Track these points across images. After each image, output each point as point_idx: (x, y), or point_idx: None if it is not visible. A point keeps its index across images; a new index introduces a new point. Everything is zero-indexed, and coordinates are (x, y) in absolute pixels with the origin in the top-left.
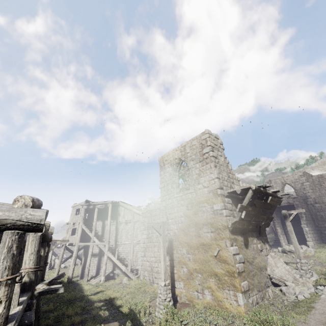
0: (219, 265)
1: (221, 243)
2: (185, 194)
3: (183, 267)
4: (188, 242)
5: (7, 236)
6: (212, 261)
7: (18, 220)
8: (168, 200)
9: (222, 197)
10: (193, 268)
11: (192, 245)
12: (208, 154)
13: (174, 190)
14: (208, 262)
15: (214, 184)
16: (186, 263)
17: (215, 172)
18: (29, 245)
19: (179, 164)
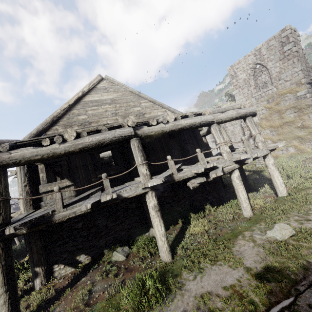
0: (302, 131)
1: (304, 117)
2: (265, 92)
3: (267, 141)
4: (271, 125)
5: (250, 119)
6: (295, 130)
7: (250, 112)
8: (245, 101)
9: (305, 85)
10: (277, 139)
11: (275, 126)
12: (290, 51)
13: (252, 92)
14: (291, 132)
15: (298, 76)
16: (270, 138)
17: (299, 66)
18: (223, 132)
19: (254, 68)
